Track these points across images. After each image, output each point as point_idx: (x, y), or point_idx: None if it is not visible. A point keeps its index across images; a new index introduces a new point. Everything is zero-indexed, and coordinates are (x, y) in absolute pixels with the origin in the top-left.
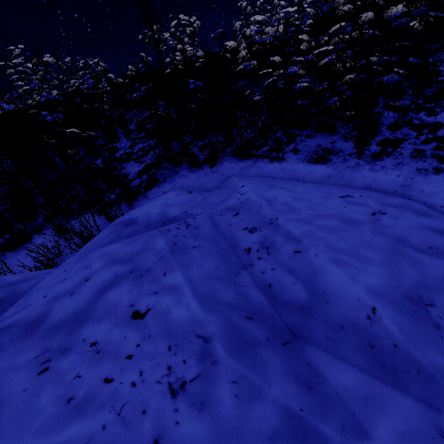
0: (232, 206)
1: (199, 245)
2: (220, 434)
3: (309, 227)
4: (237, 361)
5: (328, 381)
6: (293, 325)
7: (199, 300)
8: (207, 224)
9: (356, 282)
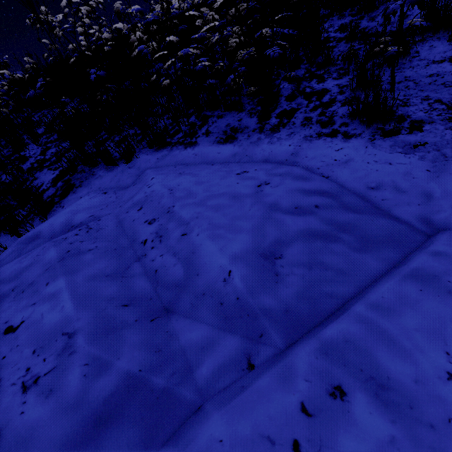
0: (138, 201)
1: (95, 248)
2: (61, 410)
3: (200, 209)
4: (95, 346)
5: (179, 341)
6: (168, 302)
7: (76, 300)
8: (112, 224)
9: (223, 251)
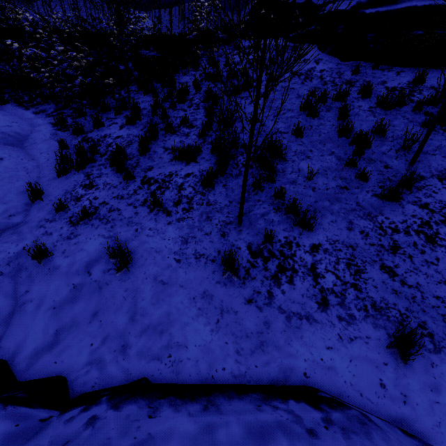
0: None
1: None
2: None
3: None
4: None
5: None
6: None
7: None
8: None
9: None
